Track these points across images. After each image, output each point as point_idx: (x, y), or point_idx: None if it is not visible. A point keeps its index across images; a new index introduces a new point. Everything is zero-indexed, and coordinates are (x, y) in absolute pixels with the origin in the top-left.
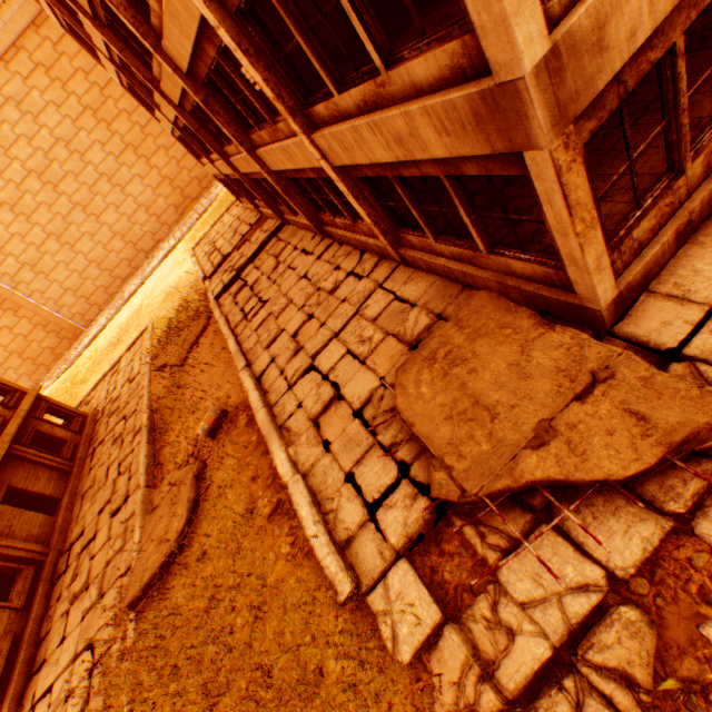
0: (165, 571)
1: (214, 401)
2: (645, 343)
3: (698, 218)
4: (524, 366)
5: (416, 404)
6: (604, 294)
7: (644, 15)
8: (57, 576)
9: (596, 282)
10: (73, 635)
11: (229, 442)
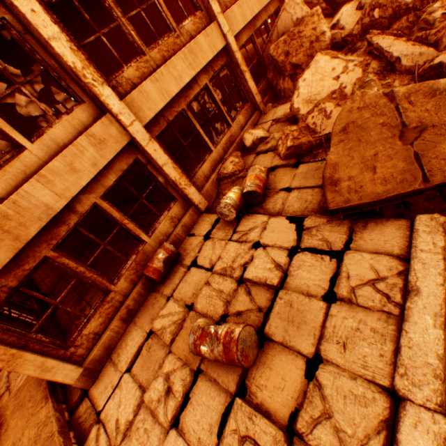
0: None
1: None
2: (95, 404)
3: (139, 304)
4: (17, 445)
5: None
6: (68, 376)
7: None
8: None
9: (52, 375)
10: None
11: None
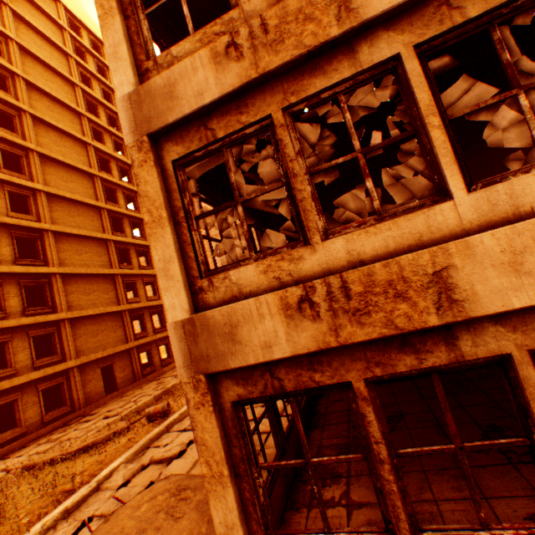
0: (44, 466)
1: (184, 402)
2: None
3: None
4: None
5: (130, 509)
6: None
7: (283, 338)
8: (67, 423)
9: None
10: (21, 457)
11: (137, 428)
